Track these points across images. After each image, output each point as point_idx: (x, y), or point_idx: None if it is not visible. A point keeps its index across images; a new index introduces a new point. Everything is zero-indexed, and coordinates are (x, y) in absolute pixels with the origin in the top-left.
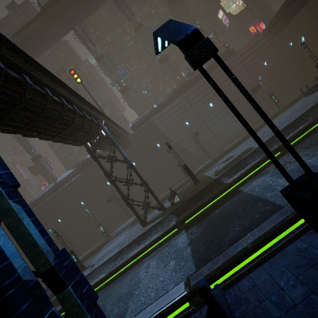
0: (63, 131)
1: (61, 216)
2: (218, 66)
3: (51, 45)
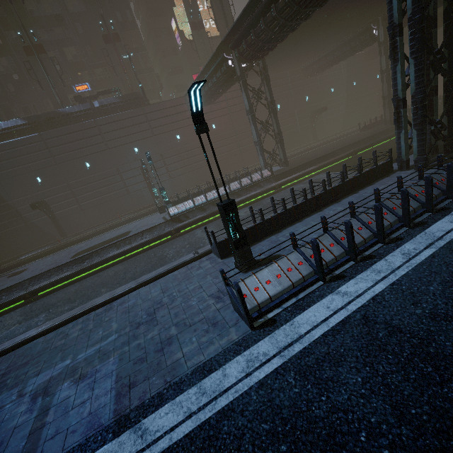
0: None
1: None
2: (116, 112)
3: None
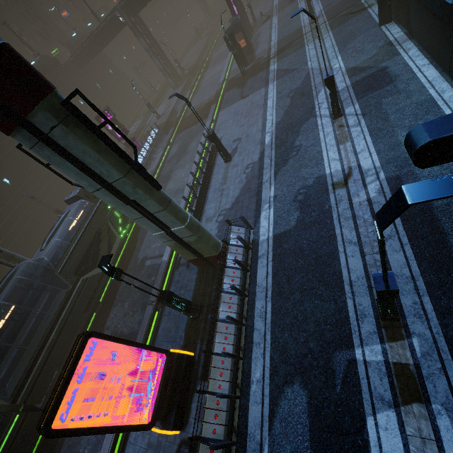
0: None
1: None
2: None
3: None
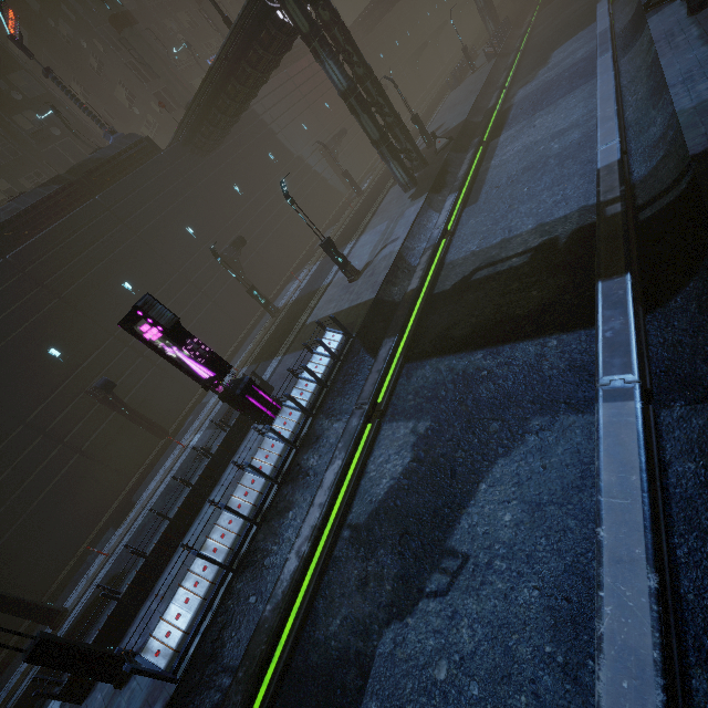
0: None
1: (59, 339)
2: None
3: None
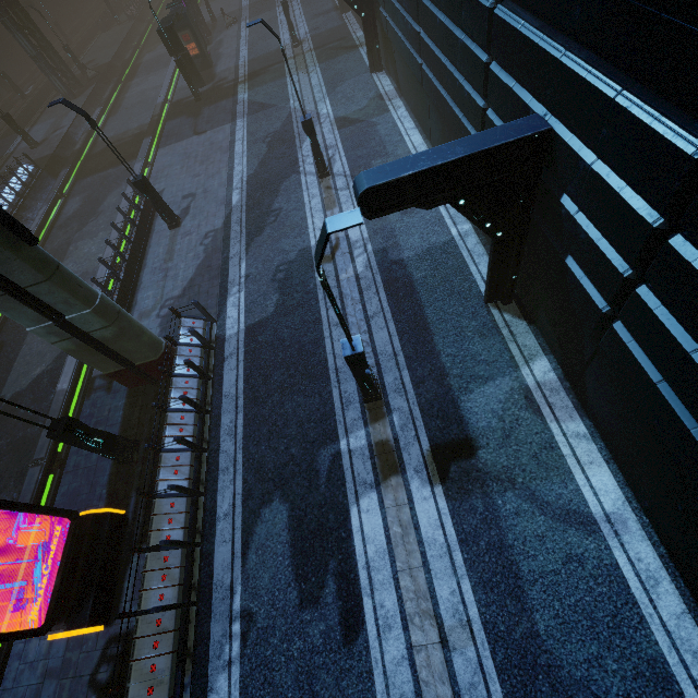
0: None
1: None
2: None
3: None
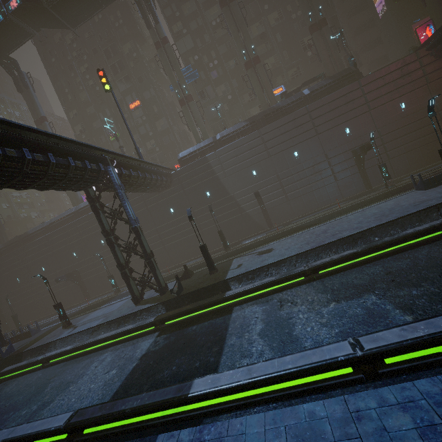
0: (34, 183)
1: (77, 250)
2: (326, 94)
3: (98, 12)
